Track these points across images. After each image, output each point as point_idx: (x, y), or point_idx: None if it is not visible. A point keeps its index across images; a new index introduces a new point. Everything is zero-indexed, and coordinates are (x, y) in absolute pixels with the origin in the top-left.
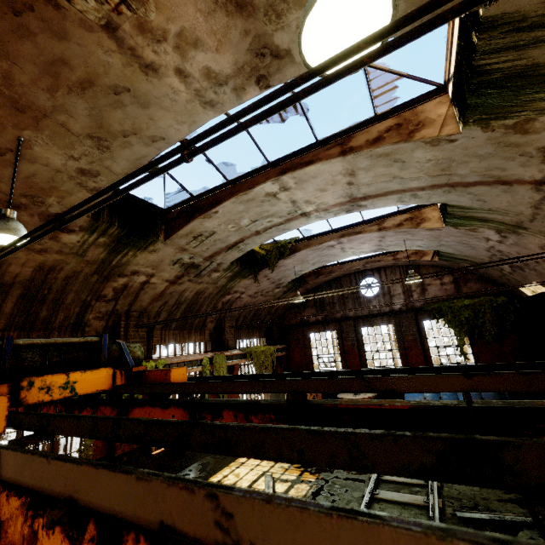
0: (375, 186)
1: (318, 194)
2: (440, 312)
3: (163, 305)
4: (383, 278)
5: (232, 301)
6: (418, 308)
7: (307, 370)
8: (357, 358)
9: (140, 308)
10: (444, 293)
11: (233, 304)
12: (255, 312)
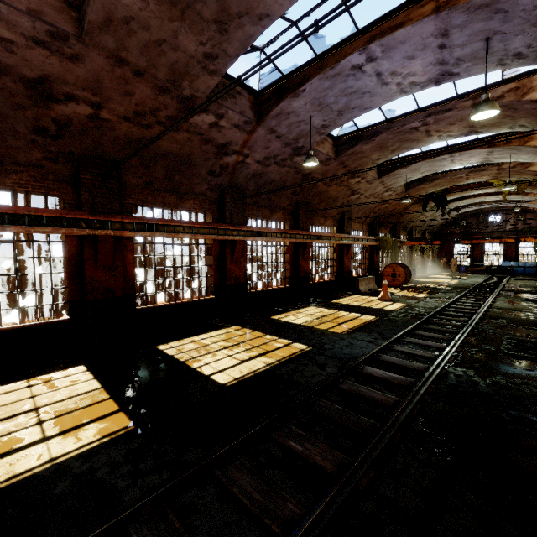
0: (514, 198)
1: (494, 198)
2: (530, 233)
3: (419, 224)
4: (504, 214)
5: (432, 223)
6: (519, 230)
7: (450, 255)
8: (479, 250)
9: (415, 225)
10: (535, 224)
11: (431, 224)
12: (433, 227)
